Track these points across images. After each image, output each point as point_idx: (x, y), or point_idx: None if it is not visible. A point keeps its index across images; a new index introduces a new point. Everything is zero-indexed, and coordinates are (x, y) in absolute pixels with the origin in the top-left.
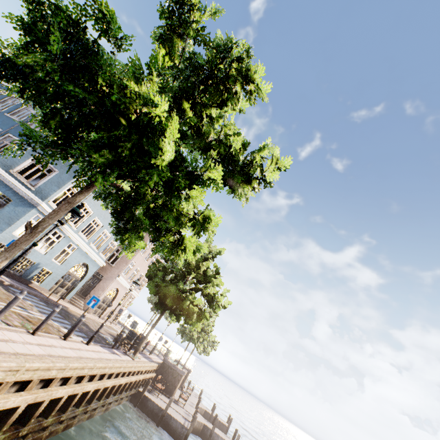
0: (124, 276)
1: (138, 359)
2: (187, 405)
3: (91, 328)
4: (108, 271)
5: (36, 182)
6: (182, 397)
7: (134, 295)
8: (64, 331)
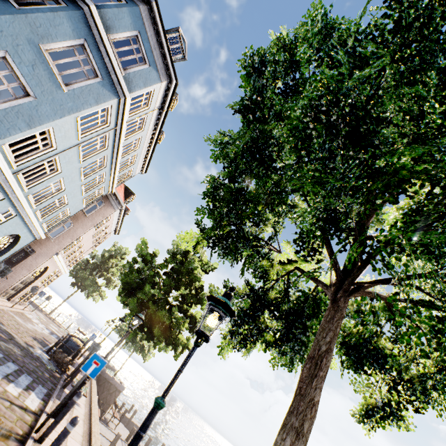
0: (63, 253)
1: (84, 387)
2: (114, 420)
3: (18, 342)
4: (44, 246)
5: None
6: (115, 415)
7: (62, 273)
8: (13, 392)
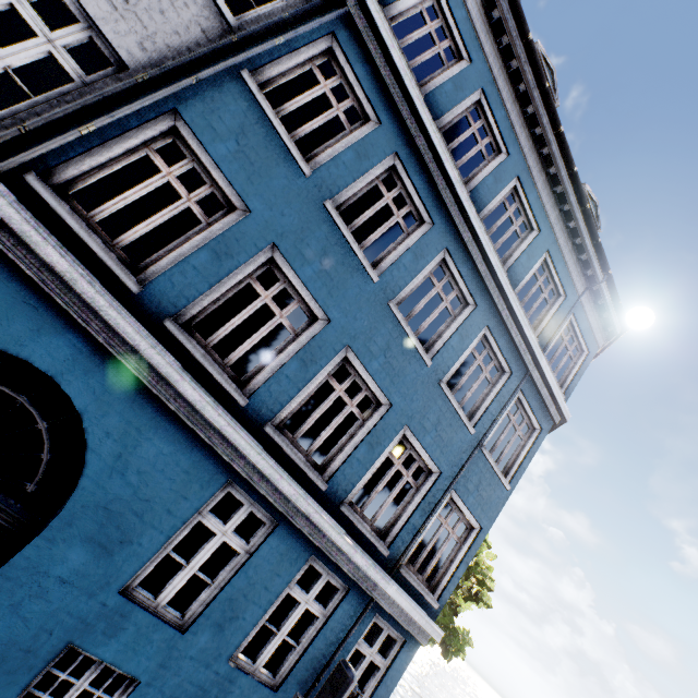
0: None
1: None
2: None
3: None
4: None
5: (254, 353)
6: None
7: None
8: None
